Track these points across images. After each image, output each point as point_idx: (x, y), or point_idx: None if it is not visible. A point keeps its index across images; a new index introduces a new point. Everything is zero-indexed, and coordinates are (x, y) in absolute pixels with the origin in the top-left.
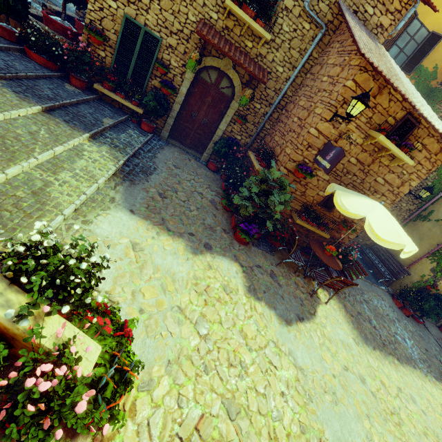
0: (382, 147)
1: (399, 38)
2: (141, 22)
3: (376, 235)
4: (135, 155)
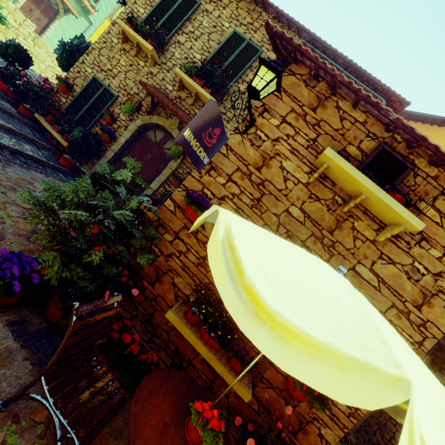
0: (350, 198)
1: None
2: (107, 84)
3: (252, 296)
4: None
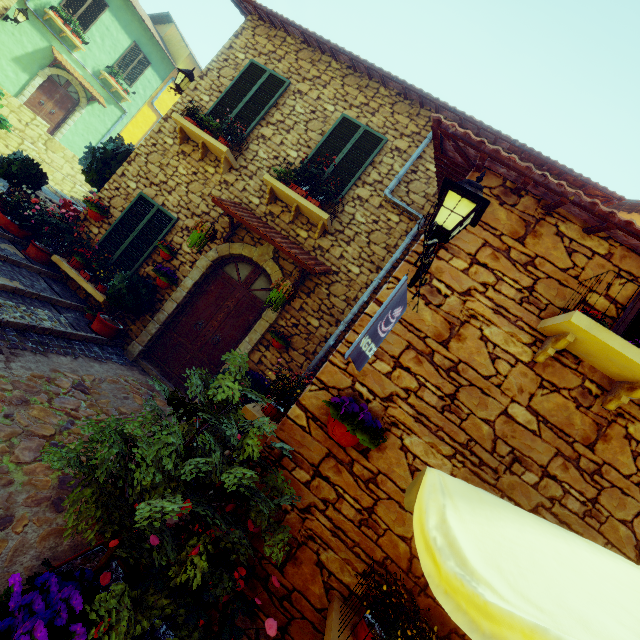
0: (610, 382)
1: None
2: (160, 202)
3: None
4: None
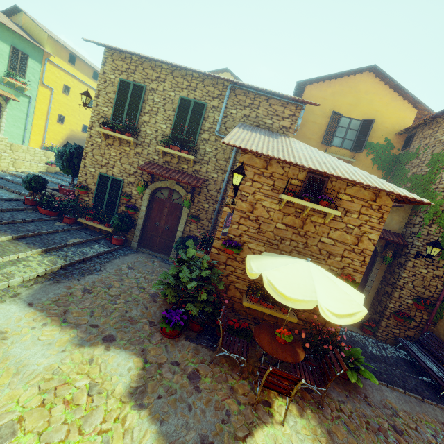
0: (304, 207)
1: (335, 132)
2: (110, 174)
3: (282, 295)
4: (84, 262)
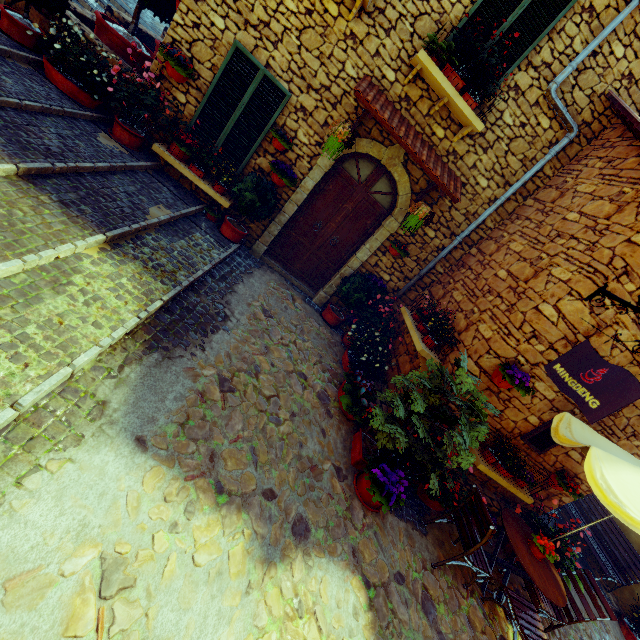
0: None
1: None
2: (262, 60)
3: None
4: (194, 286)
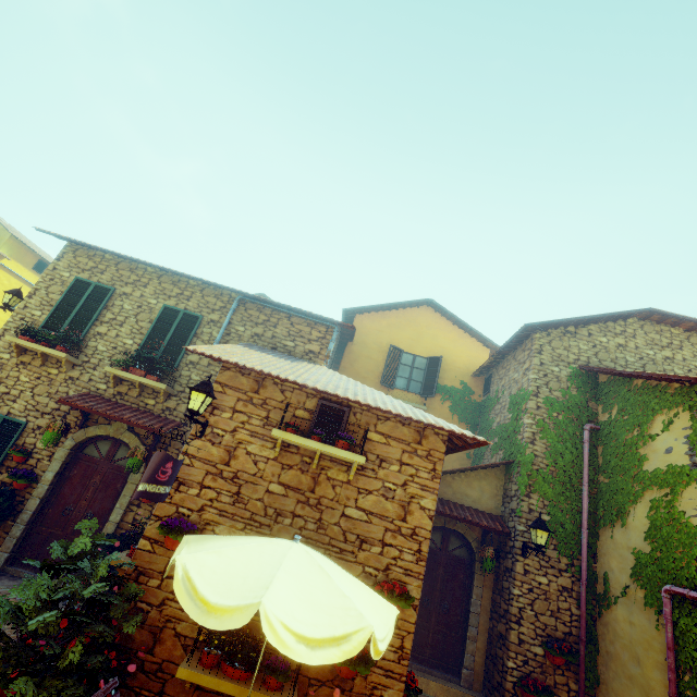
0: (315, 453)
1: (397, 370)
2: (5, 412)
3: (205, 602)
4: None
